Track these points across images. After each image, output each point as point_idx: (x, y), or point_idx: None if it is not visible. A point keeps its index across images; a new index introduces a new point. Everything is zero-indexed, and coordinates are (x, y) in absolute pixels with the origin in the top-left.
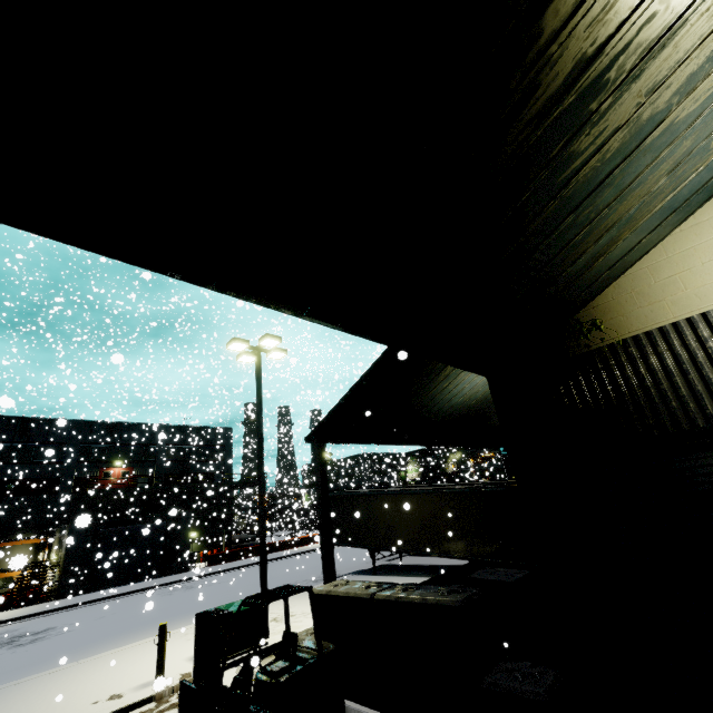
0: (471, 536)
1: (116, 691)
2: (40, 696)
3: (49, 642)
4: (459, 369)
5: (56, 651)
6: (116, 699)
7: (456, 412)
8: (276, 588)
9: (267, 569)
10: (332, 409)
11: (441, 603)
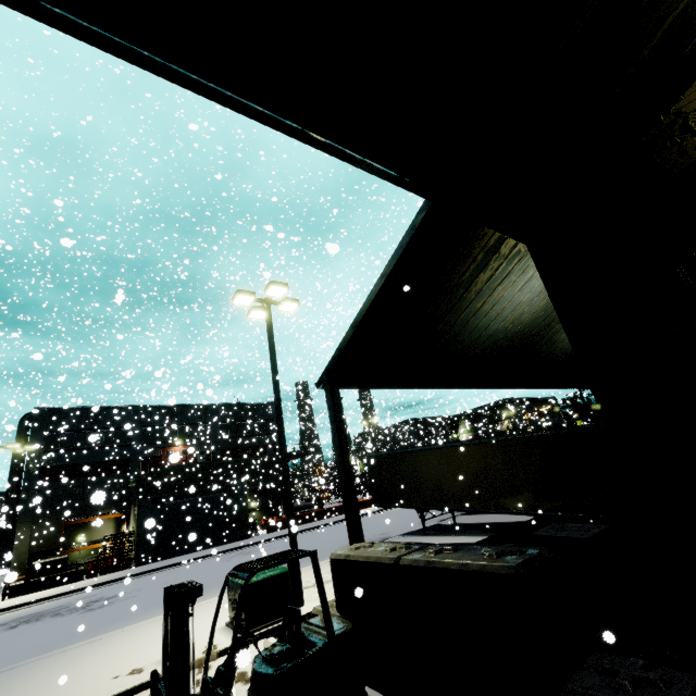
0: (532, 488)
1: (139, 664)
2: (74, 667)
3: (114, 607)
4: (494, 281)
5: (115, 616)
6: (135, 674)
7: (497, 343)
8: (276, 554)
9: (321, 534)
10: (339, 344)
11: (488, 570)
